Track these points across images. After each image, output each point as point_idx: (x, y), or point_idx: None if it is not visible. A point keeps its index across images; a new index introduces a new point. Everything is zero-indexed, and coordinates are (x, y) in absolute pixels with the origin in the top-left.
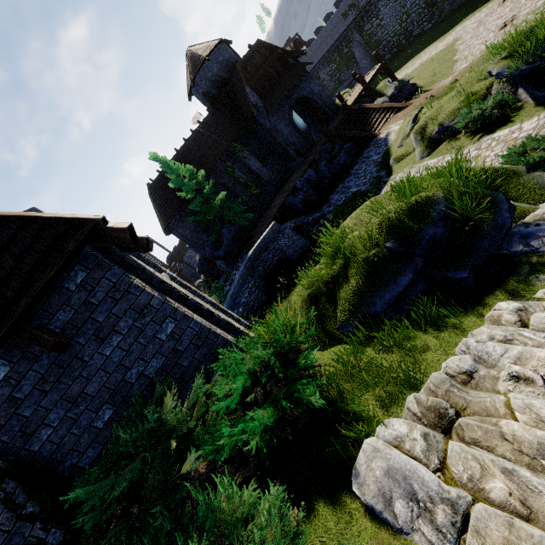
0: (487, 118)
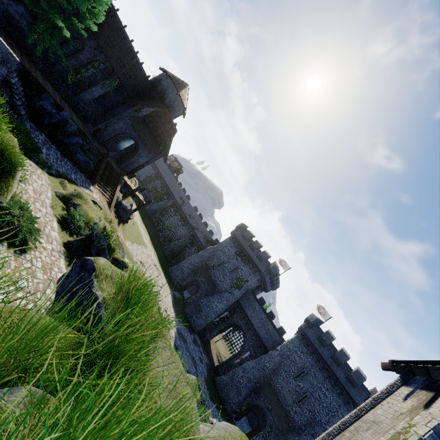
0: (71, 222)
